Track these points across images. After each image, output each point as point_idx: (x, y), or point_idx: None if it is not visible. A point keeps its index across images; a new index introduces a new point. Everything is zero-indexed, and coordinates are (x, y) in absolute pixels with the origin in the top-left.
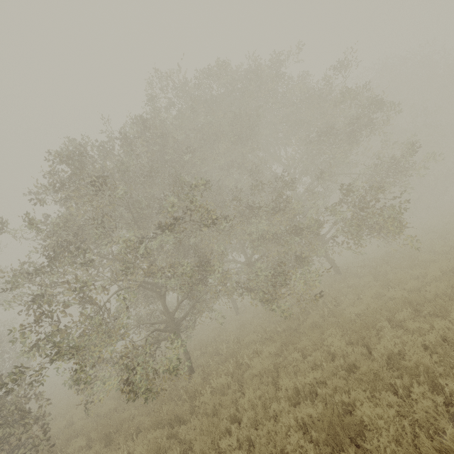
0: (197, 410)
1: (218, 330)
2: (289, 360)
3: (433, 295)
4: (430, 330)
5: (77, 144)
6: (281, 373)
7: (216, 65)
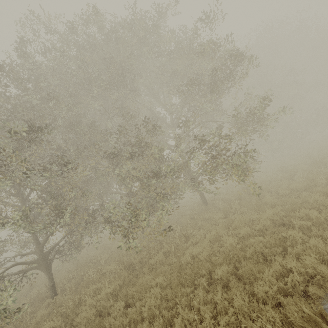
0: None
1: (105, 247)
2: (114, 308)
3: (252, 252)
4: (230, 306)
5: None
6: None
7: (88, 11)
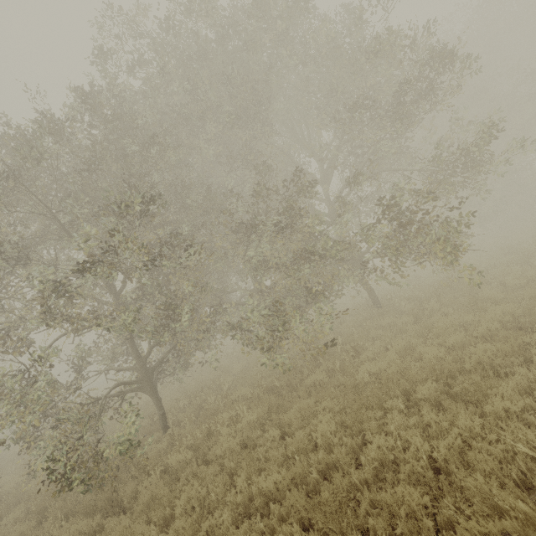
0: (138, 497)
1: (222, 370)
2: (265, 439)
3: (474, 363)
4: (450, 428)
5: None
6: (242, 463)
7: None
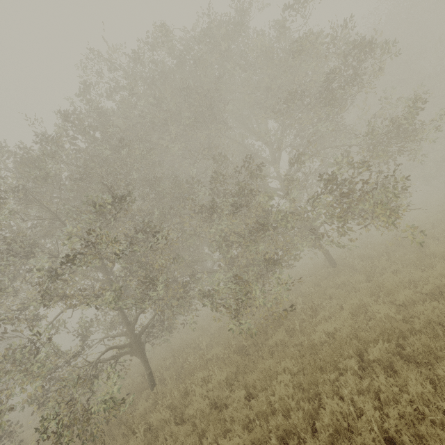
0: None
1: (202, 329)
2: (231, 399)
3: (424, 323)
4: (401, 394)
5: (5, 152)
6: (210, 425)
7: (155, 32)
